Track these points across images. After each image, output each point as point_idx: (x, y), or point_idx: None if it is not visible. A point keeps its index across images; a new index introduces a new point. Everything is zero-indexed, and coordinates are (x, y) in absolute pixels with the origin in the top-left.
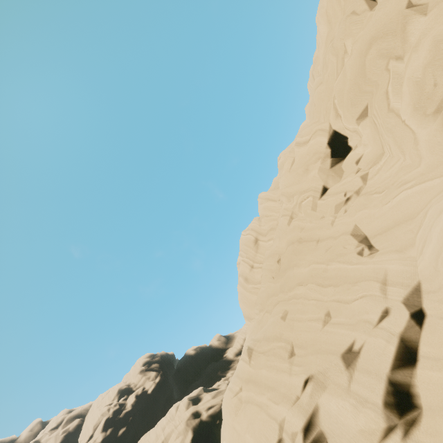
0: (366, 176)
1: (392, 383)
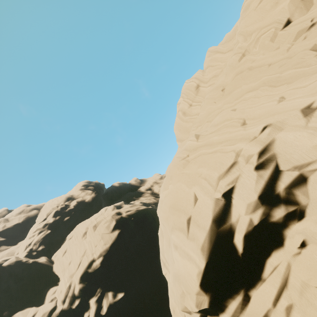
0: None
1: None
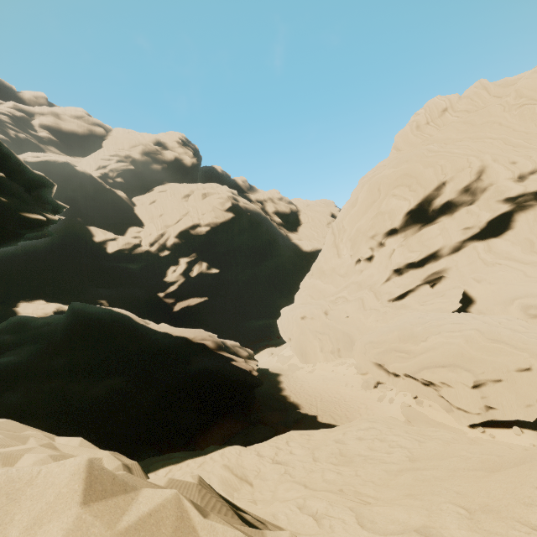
0: None
1: (520, 173)
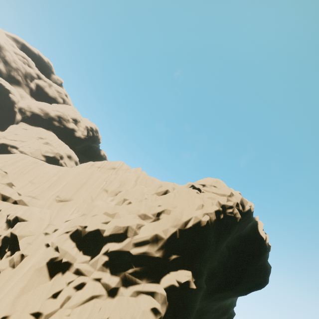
0: None
1: None
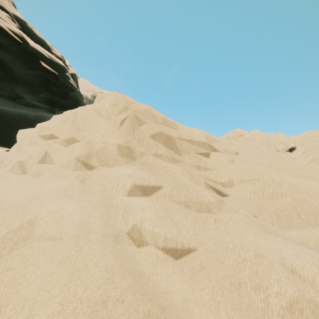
0: (286, 158)
1: None
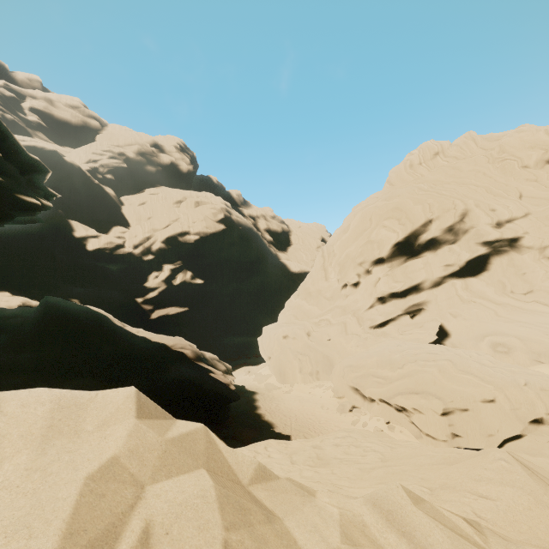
0: None
1: (498, 220)
